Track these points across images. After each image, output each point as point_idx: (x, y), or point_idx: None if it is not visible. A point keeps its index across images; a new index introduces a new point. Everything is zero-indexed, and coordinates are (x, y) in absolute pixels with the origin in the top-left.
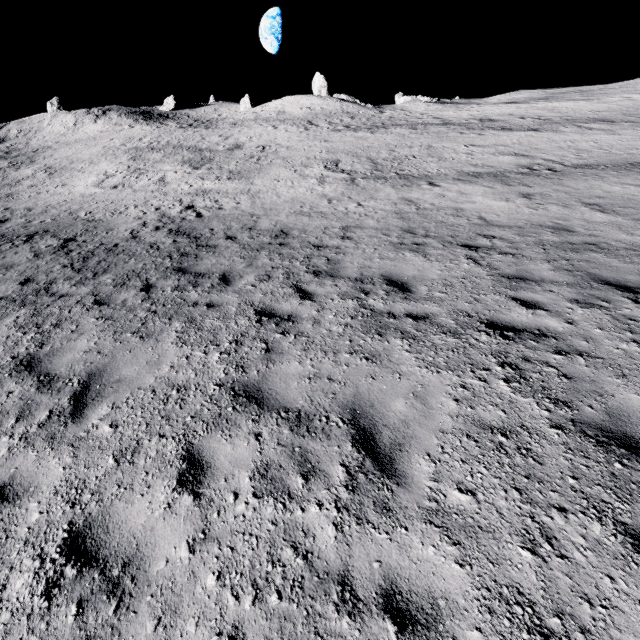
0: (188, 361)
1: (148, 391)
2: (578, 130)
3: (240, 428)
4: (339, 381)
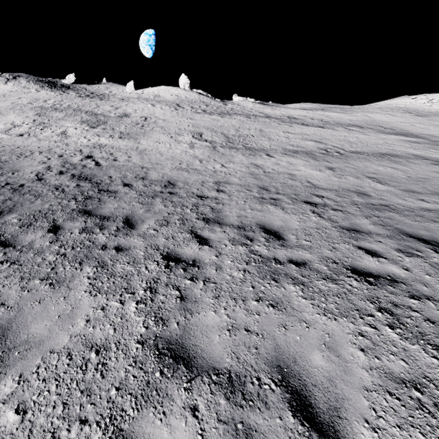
0: (104, 313)
1: (62, 355)
2: (345, 130)
3: (173, 401)
4: (256, 332)
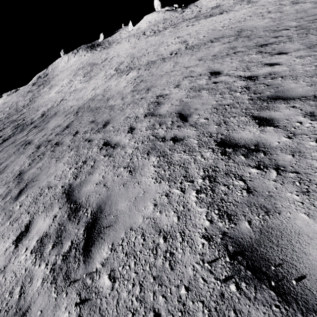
0: None
1: None
2: (241, 7)
3: None
4: None
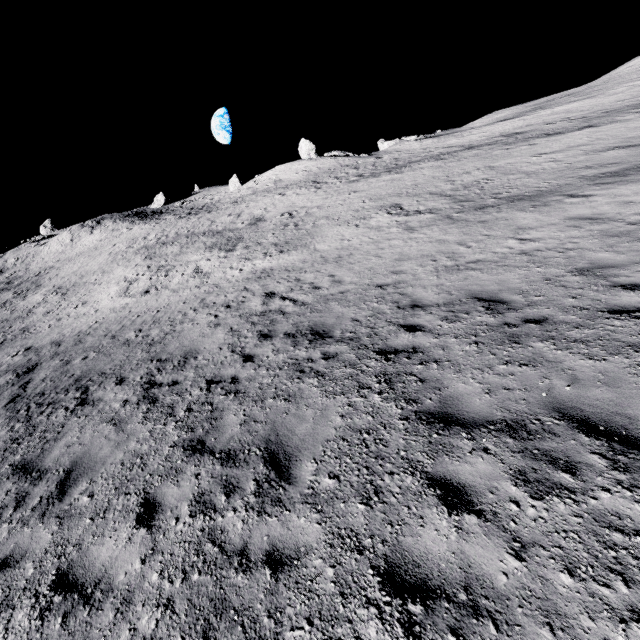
0: None
1: None
2: None
3: None
4: None
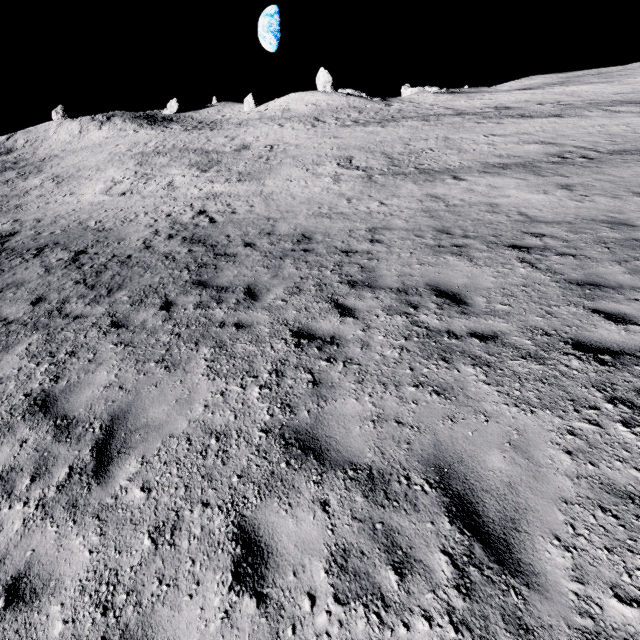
0: (224, 398)
1: (182, 440)
2: (605, 114)
3: (300, 493)
4: (410, 425)
